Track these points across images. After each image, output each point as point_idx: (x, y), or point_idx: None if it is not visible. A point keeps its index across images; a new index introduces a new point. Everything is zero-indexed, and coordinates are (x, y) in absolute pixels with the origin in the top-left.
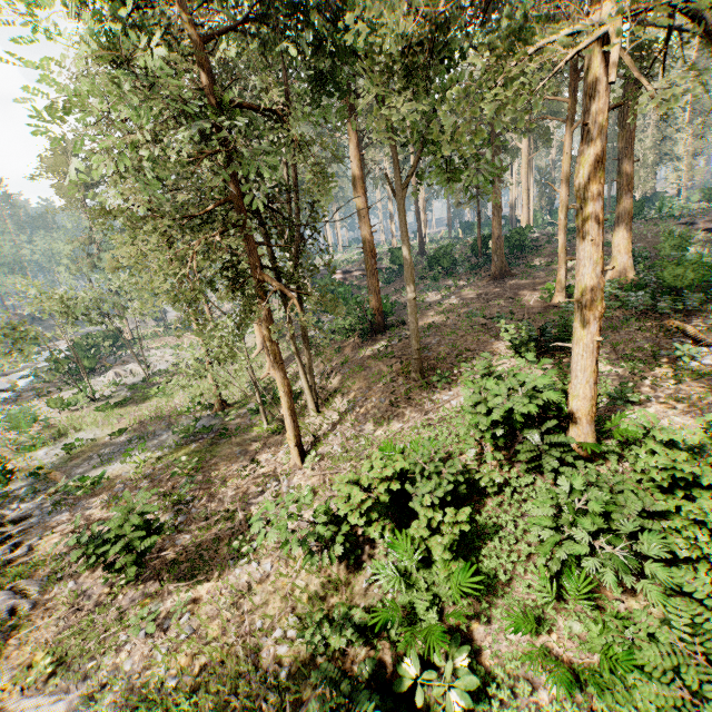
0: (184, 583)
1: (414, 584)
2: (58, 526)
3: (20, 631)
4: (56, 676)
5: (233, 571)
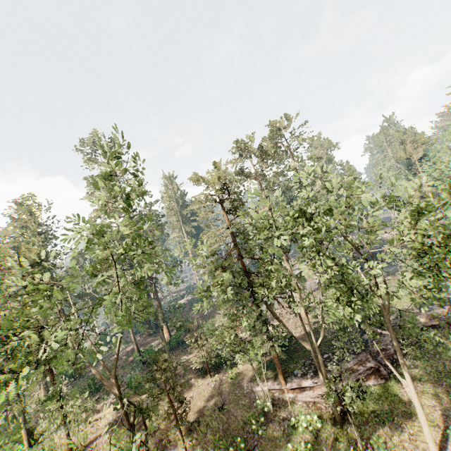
0: None
1: None
2: None
3: None
4: None
5: None
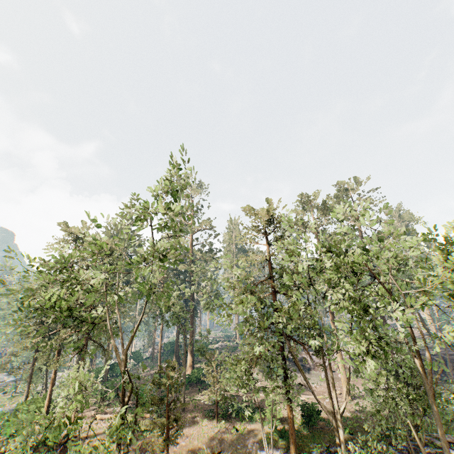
0: None
1: None
2: None
3: None
4: None
5: None
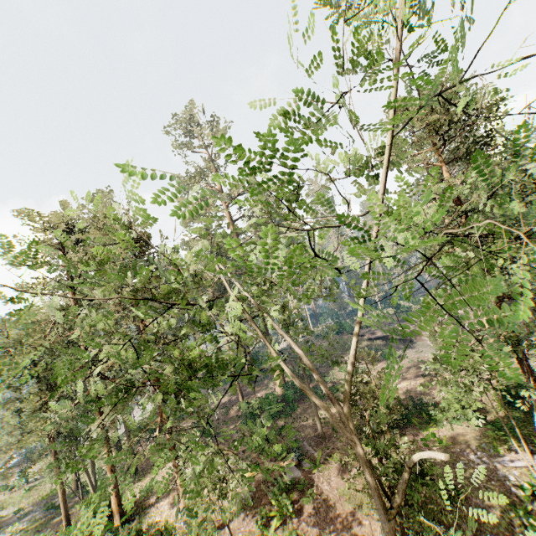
0: None
1: None
2: None
3: None
4: None
5: None
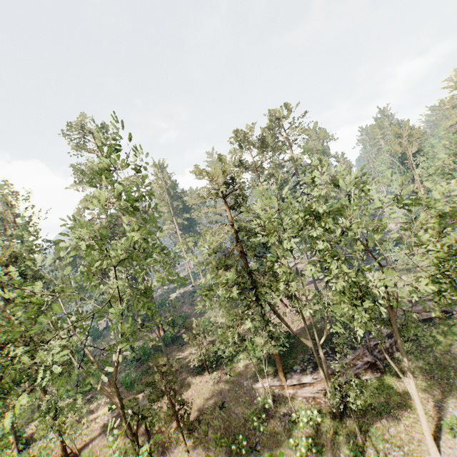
0: None
1: None
2: None
3: None
4: None
5: None
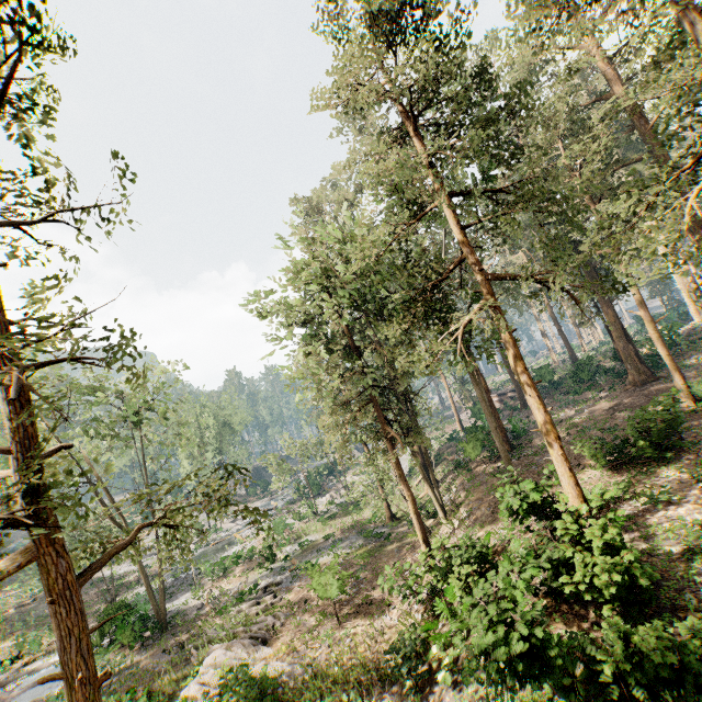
0: (349, 622)
1: (460, 621)
2: (294, 589)
3: (276, 635)
4: (289, 657)
5: (377, 621)
